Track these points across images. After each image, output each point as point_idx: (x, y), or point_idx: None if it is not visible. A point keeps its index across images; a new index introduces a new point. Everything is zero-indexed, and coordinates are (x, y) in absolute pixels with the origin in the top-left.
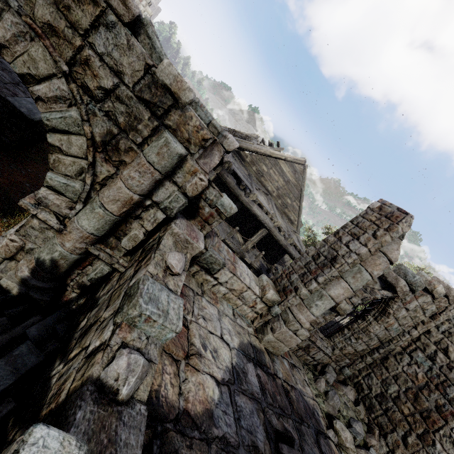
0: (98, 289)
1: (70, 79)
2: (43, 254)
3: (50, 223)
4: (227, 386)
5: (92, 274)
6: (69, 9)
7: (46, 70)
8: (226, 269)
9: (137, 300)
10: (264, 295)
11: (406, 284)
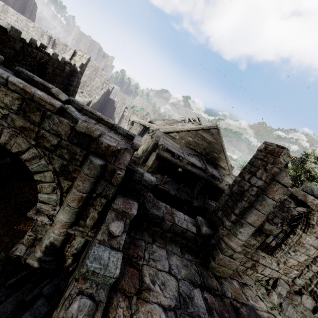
0: (81, 254)
1: (36, 147)
2: (45, 240)
3: (44, 222)
4: (173, 311)
5: (76, 245)
6: (29, 117)
7: (25, 147)
8: (165, 220)
9: (85, 261)
10: (200, 232)
11: (313, 198)
